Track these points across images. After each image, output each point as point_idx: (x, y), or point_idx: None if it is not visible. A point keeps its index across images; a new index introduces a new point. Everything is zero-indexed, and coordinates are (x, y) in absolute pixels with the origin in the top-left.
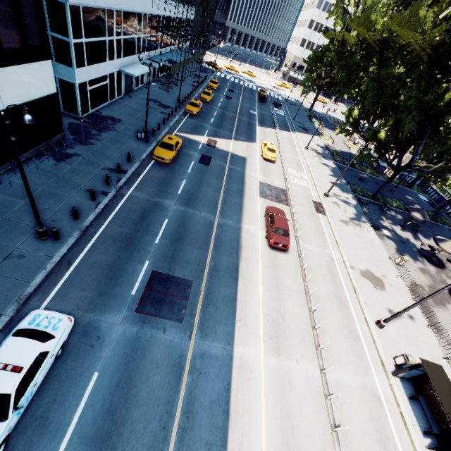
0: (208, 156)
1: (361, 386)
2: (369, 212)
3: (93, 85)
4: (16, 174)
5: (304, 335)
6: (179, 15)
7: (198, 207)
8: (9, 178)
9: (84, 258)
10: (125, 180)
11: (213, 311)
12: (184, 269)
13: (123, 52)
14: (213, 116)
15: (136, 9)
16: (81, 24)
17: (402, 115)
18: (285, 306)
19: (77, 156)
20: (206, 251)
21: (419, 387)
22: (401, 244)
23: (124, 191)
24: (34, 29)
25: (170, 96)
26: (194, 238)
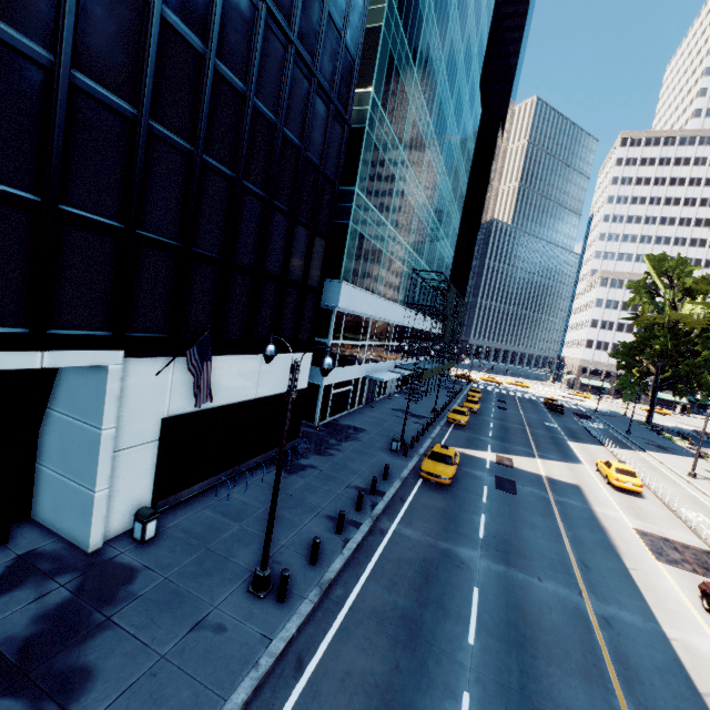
0: (507, 479)
1: None
2: None
3: (337, 389)
4: (235, 486)
5: None
6: (426, 328)
7: (531, 569)
8: (226, 490)
9: (328, 657)
10: (383, 506)
11: None
12: None
13: (371, 358)
14: (489, 428)
15: (390, 318)
16: (341, 327)
17: None
18: None
19: (313, 467)
20: (605, 690)
21: None
22: None
23: (384, 523)
24: (307, 323)
25: (421, 406)
26: (555, 645)
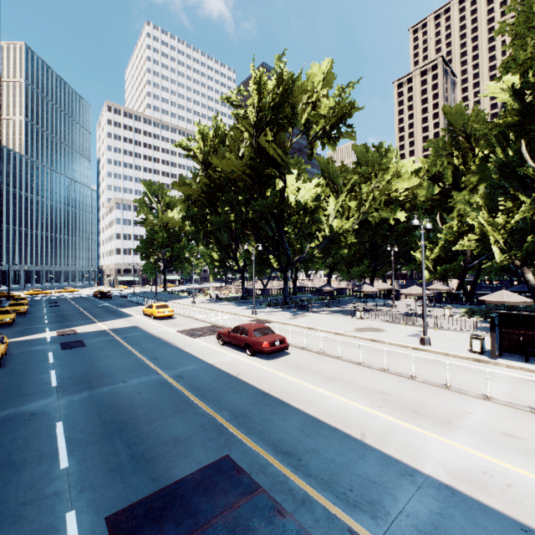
0: (74, 341)
1: (512, 383)
2: (297, 310)
3: None
4: None
5: (422, 390)
6: None
7: (115, 380)
8: None
9: None
10: None
11: (321, 460)
12: (186, 455)
13: None
14: (44, 319)
15: None
16: None
17: (260, 224)
18: (366, 384)
19: None
20: (194, 408)
21: (513, 347)
22: (342, 312)
23: None
24: None
25: None
26: (152, 409)
